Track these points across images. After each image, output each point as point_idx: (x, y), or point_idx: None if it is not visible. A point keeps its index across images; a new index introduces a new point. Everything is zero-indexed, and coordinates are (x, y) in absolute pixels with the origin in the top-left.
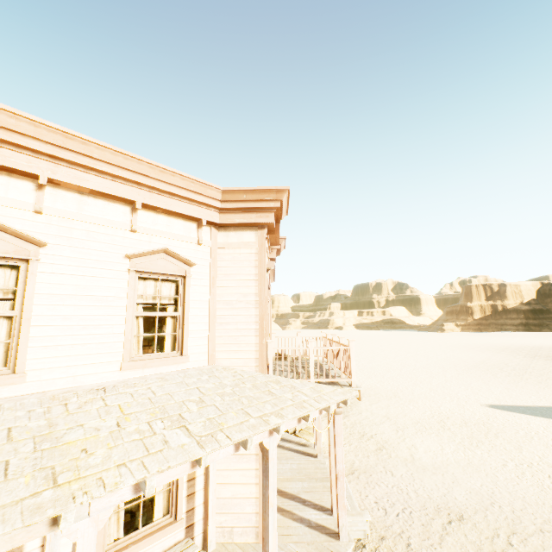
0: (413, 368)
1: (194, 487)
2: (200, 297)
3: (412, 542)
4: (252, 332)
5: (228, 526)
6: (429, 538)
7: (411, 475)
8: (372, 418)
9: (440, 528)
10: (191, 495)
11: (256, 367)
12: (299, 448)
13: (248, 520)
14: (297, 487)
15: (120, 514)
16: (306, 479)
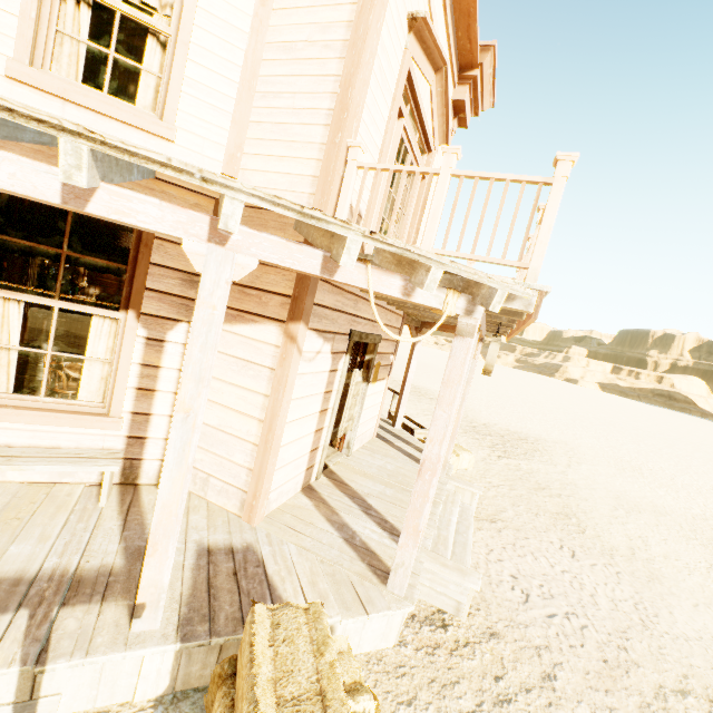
0: (687, 454)
1: (155, 382)
2: (227, 16)
3: (561, 678)
4: (320, 117)
5: (203, 470)
6: (609, 693)
7: (616, 574)
8: (572, 477)
9: (649, 689)
10: (147, 392)
11: (310, 197)
12: (415, 454)
13: (235, 475)
14: (371, 488)
15: (10, 358)
16: (396, 487)
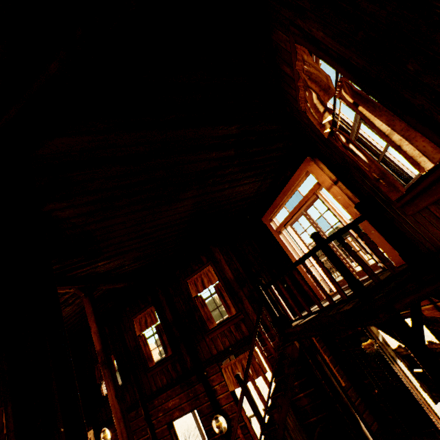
0: None
1: None
2: None
3: None
4: None
5: None
6: None
7: None
8: None
9: None
10: None
11: None
12: None
13: None
14: None
15: None
16: None
